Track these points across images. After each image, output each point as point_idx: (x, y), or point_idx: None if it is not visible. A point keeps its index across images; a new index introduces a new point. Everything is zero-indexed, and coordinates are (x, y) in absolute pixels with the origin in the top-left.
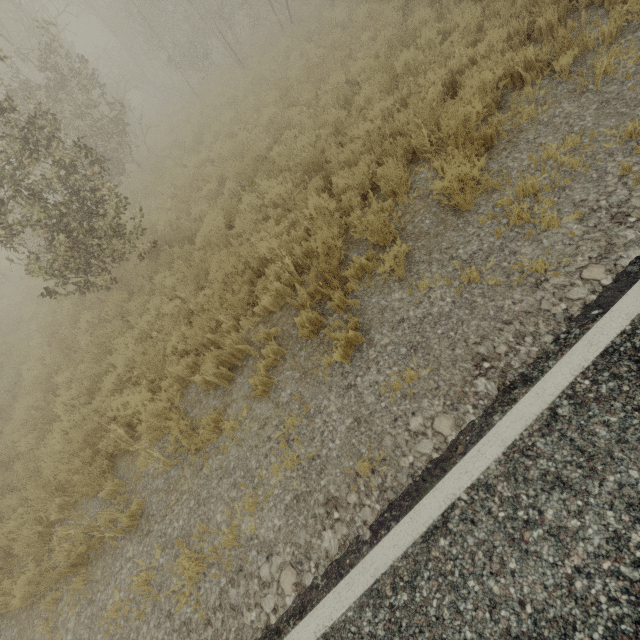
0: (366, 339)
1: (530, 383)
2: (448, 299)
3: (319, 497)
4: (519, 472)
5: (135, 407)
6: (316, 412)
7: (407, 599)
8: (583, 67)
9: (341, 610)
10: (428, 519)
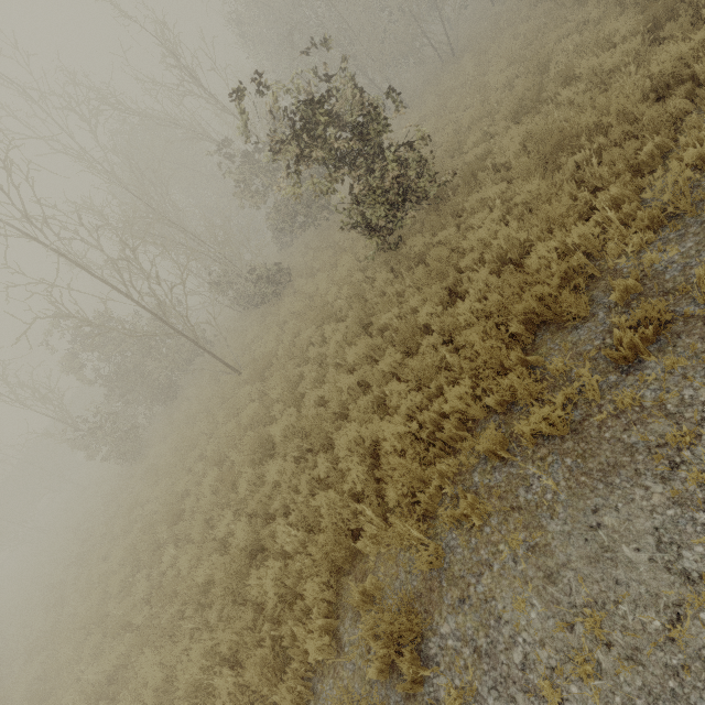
0: None
1: None
2: None
3: None
4: None
5: (577, 239)
6: None
7: None
8: None
9: None
10: None
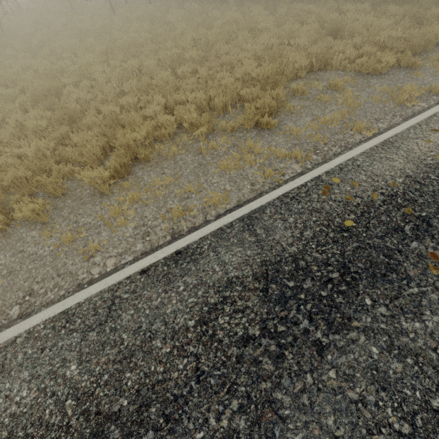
0: None
1: (26, 318)
2: (51, 247)
3: None
4: None
5: None
6: None
7: None
8: (213, 138)
9: None
10: None
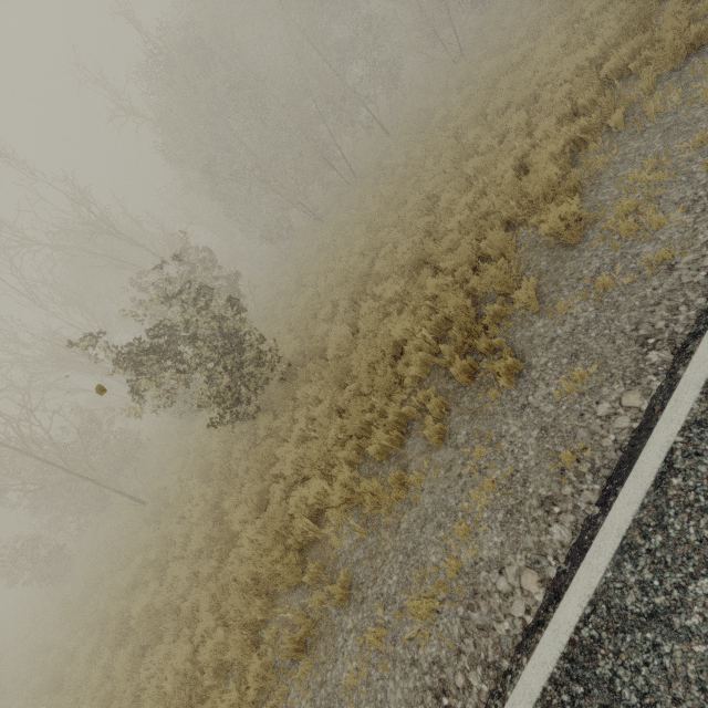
0: (524, 366)
1: (699, 335)
2: (590, 309)
3: (532, 503)
4: None
5: (314, 496)
6: (499, 438)
7: (662, 539)
8: (635, 116)
9: (598, 575)
10: (652, 470)
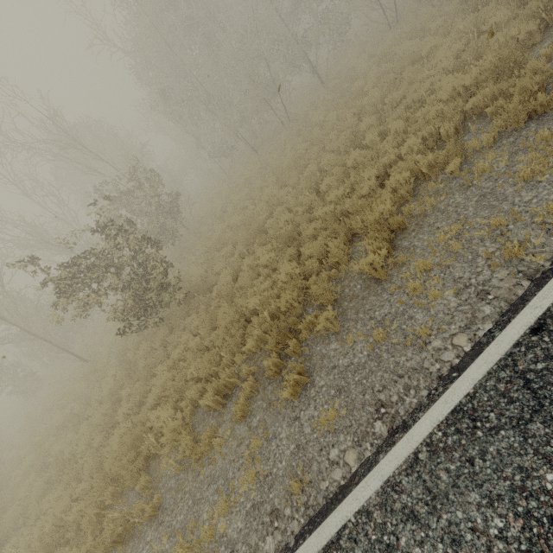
0: (310, 380)
1: (405, 430)
2: (365, 352)
3: (267, 507)
4: (389, 503)
5: (163, 421)
6: (273, 437)
7: None
8: (471, 165)
9: None
10: (328, 535)
